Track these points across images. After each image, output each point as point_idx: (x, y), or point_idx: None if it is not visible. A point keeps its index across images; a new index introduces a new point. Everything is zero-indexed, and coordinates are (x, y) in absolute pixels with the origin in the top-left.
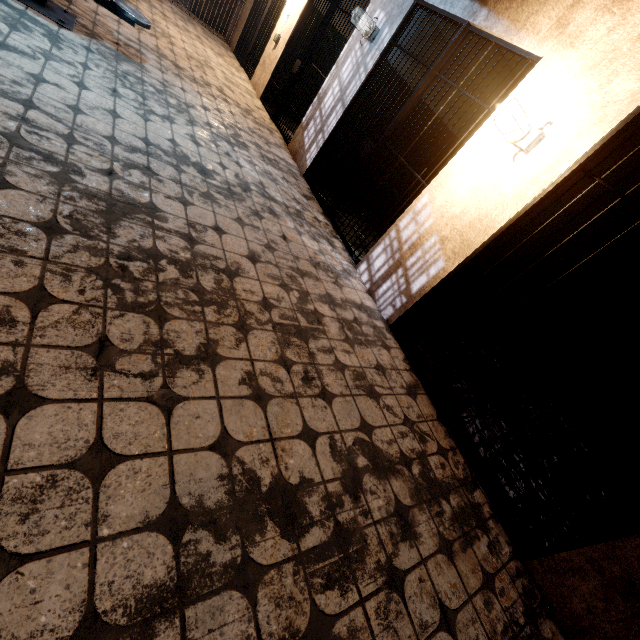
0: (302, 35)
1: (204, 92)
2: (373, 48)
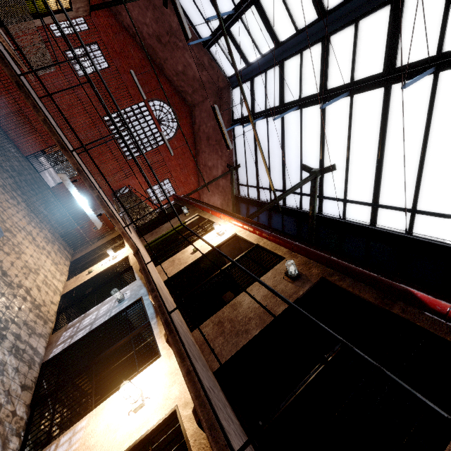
0: (105, 275)
1: (9, 292)
2: (118, 306)
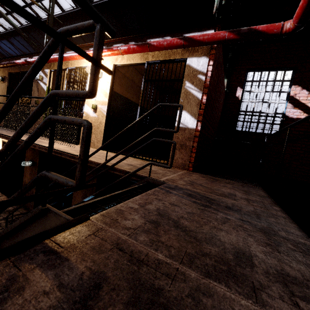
0: None
1: None
2: None
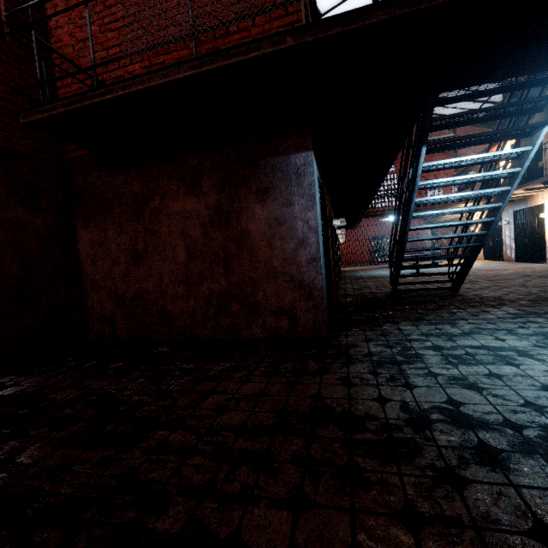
0: None
1: None
2: (510, 224)
